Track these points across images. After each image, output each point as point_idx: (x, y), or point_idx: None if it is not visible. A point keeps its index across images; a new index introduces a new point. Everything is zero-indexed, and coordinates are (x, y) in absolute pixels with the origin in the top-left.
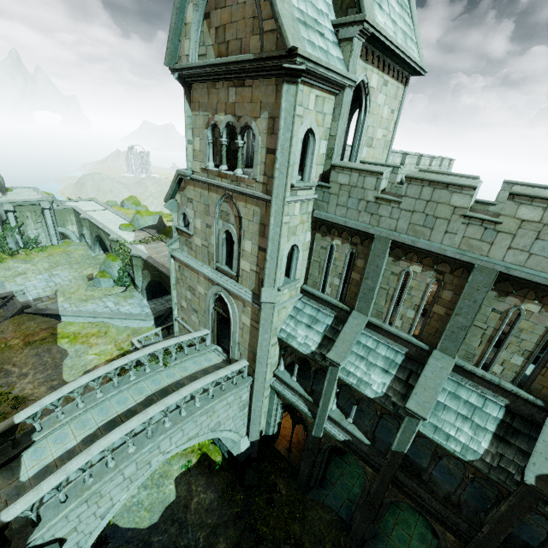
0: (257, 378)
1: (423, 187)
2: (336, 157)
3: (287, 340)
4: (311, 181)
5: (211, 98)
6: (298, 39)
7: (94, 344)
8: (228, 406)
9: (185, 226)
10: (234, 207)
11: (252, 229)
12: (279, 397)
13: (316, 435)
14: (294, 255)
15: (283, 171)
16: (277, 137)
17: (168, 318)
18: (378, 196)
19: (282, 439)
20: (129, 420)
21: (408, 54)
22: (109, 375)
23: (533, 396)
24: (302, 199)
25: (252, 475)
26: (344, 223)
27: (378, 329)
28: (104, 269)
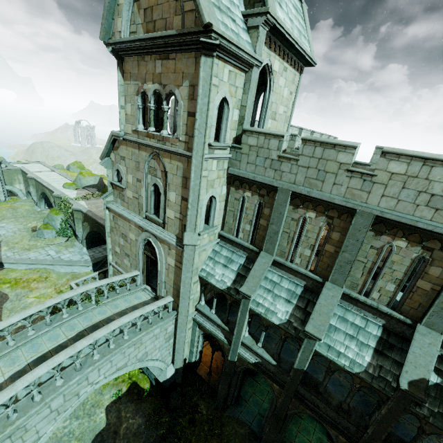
0: (180, 312)
1: (315, 148)
2: (247, 124)
3: (206, 278)
4: (226, 143)
5: (140, 69)
6: (213, 18)
7: (35, 288)
8: (154, 338)
9: (118, 181)
10: (160, 163)
11: (176, 182)
12: (200, 328)
13: (231, 359)
14: (213, 205)
15: (202, 131)
16: (197, 101)
17: (105, 263)
18: (281, 155)
19: (203, 365)
20: (57, 355)
21: (302, 47)
22: (41, 313)
23: (404, 316)
24: (219, 157)
25: (176, 399)
26: (253, 178)
27: (281, 266)
28: (47, 221)
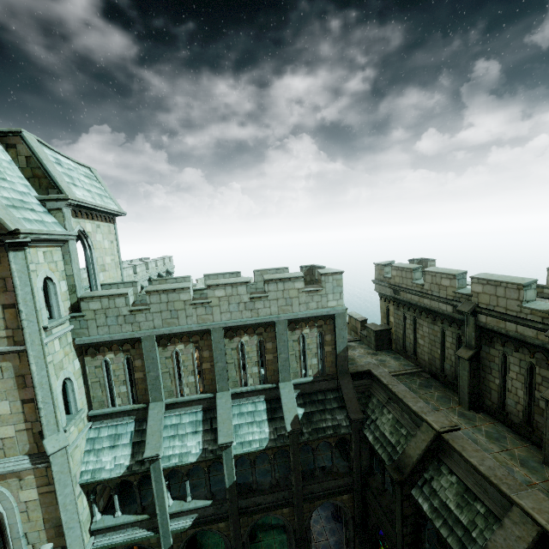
0: None
1: (160, 295)
2: (80, 290)
3: (94, 478)
4: (62, 317)
5: None
6: (16, 222)
7: None
8: None
9: None
10: None
11: (4, 387)
12: None
13: (167, 548)
14: (69, 388)
15: (33, 319)
16: (16, 293)
17: None
18: (132, 309)
19: None
20: None
21: (108, 208)
22: None
23: (271, 383)
24: (60, 335)
25: None
26: (111, 339)
27: (175, 405)
28: None
